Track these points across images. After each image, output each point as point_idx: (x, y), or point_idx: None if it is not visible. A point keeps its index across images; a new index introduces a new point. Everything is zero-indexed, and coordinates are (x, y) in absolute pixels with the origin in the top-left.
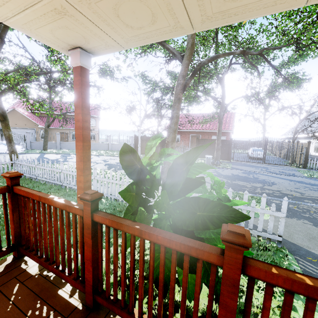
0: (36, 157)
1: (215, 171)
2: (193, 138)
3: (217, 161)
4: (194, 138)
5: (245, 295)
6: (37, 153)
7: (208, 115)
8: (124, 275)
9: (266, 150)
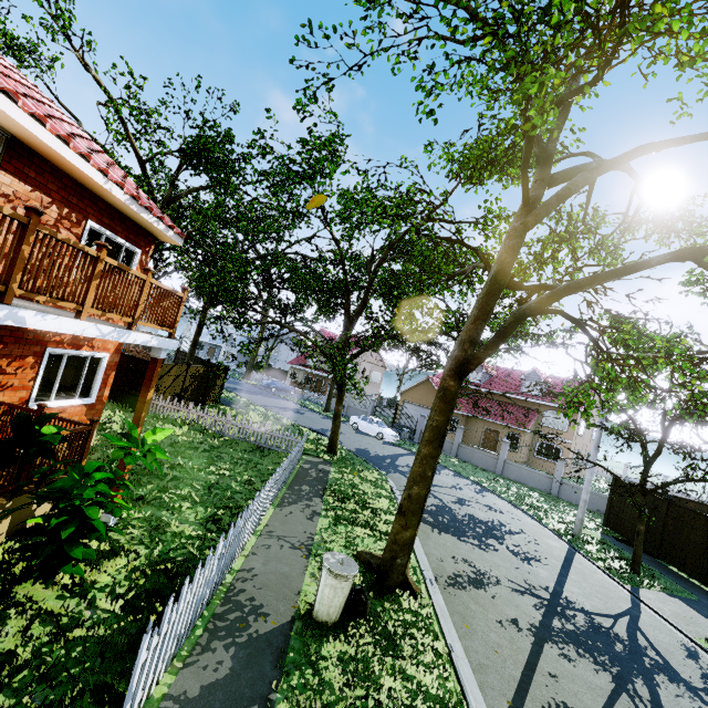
0: (389, 453)
1: None
2: None
3: None
4: None
5: (15, 631)
6: (408, 450)
7: None
8: (4, 469)
9: None
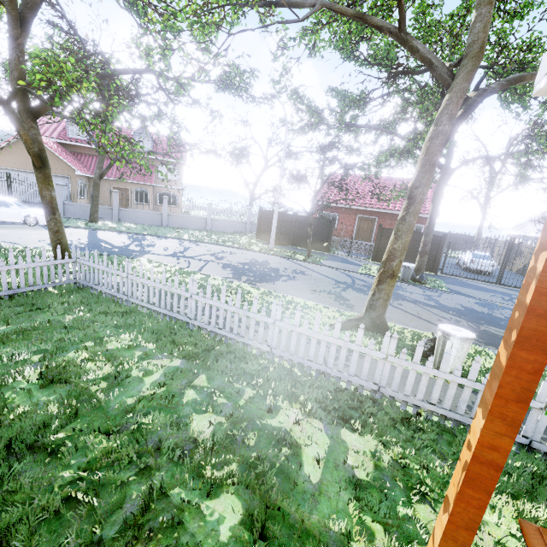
0: (84, 237)
1: (428, 297)
2: (361, 223)
3: (422, 275)
4: (363, 223)
5: None
6: (81, 228)
7: (391, 181)
8: None
9: (506, 262)
